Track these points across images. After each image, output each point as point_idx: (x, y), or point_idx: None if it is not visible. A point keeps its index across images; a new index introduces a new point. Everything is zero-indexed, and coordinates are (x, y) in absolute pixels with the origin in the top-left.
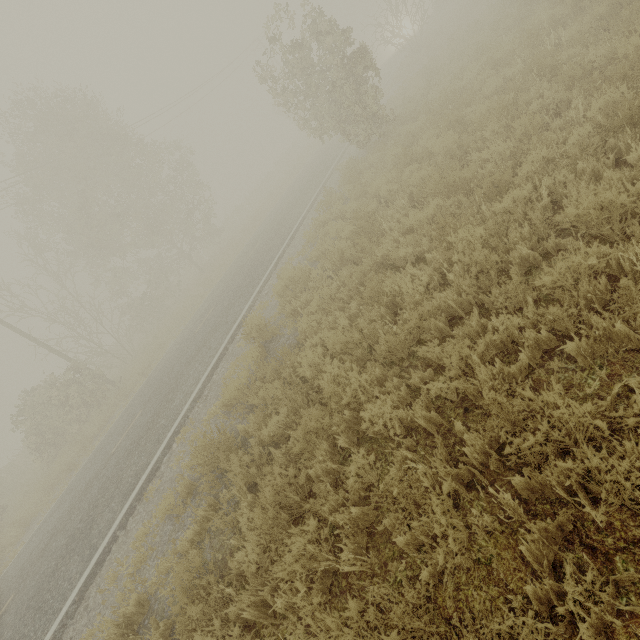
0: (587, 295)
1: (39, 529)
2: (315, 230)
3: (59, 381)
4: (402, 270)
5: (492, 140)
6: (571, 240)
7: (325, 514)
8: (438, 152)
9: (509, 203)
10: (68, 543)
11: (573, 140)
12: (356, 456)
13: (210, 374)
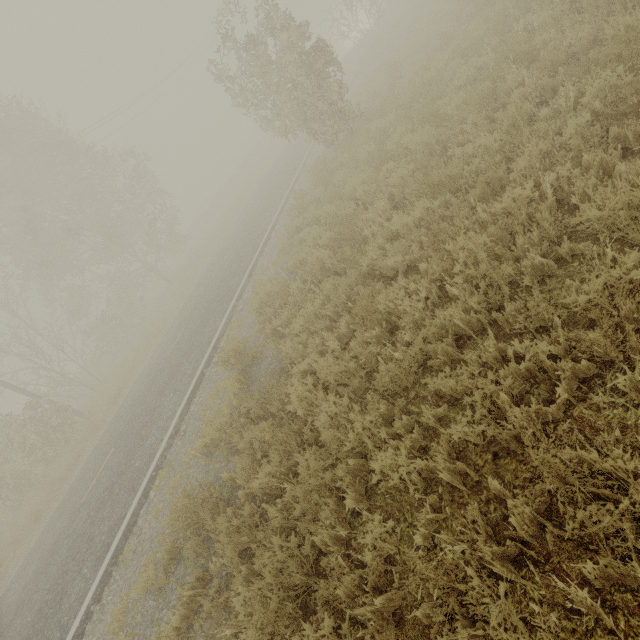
0: (633, 316)
1: (3, 597)
2: (289, 236)
3: (18, 419)
4: (394, 282)
5: (474, 133)
6: (588, 244)
7: (341, 606)
8: (416, 148)
9: (509, 204)
10: (35, 621)
11: (571, 130)
12: (371, 524)
13: (187, 405)
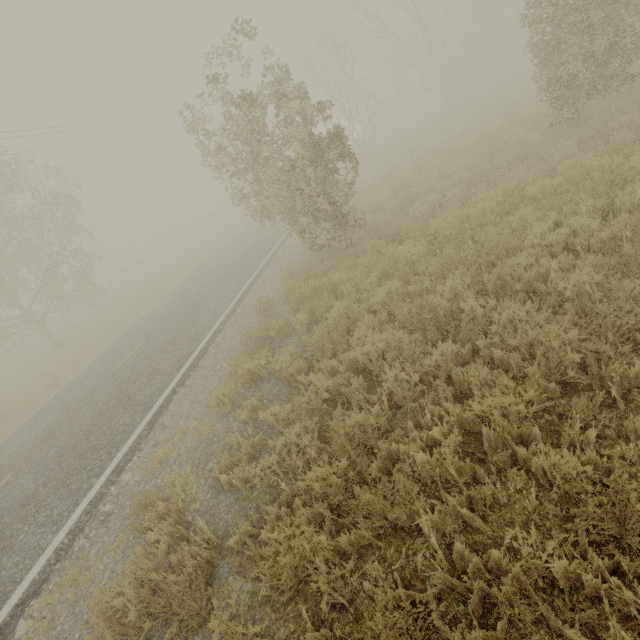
0: None
1: None
2: (235, 375)
3: None
4: None
5: None
6: None
7: None
8: (516, 343)
9: None
10: None
11: None
12: None
13: None
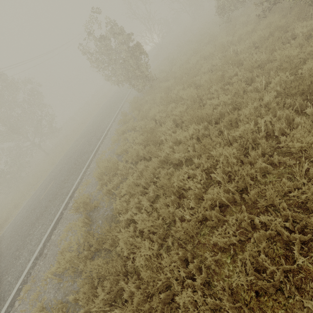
0: None
1: None
2: (118, 135)
3: None
4: (180, 169)
5: (215, 94)
6: (287, 158)
7: None
8: (186, 98)
9: (243, 132)
10: None
11: (267, 98)
12: None
13: (49, 235)
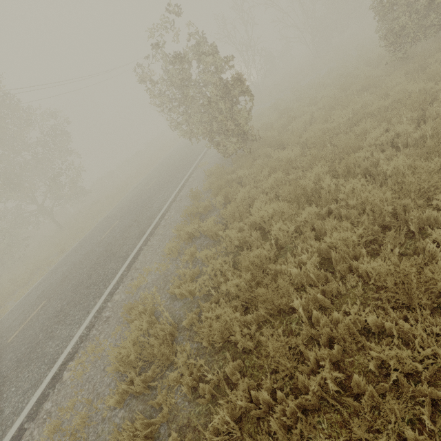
0: None
1: None
2: (178, 237)
3: None
4: None
5: None
6: None
7: None
8: (354, 203)
9: None
10: None
11: None
12: None
13: None
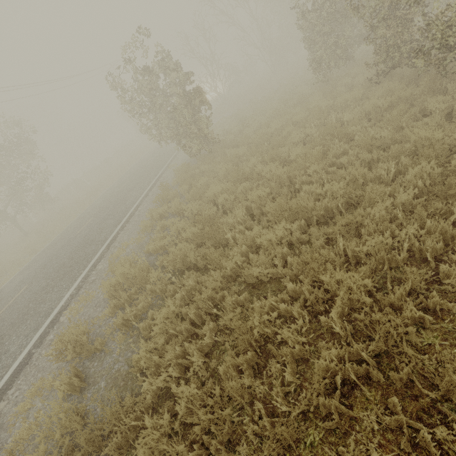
0: None
1: None
2: (151, 219)
3: None
4: (263, 298)
5: (315, 177)
6: None
7: None
8: (269, 177)
9: (373, 247)
10: None
11: (405, 196)
12: None
13: None
